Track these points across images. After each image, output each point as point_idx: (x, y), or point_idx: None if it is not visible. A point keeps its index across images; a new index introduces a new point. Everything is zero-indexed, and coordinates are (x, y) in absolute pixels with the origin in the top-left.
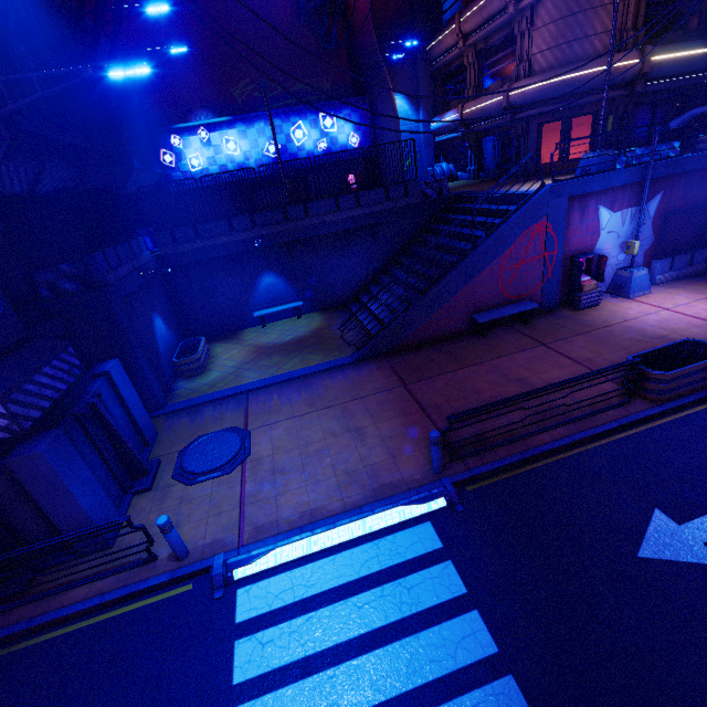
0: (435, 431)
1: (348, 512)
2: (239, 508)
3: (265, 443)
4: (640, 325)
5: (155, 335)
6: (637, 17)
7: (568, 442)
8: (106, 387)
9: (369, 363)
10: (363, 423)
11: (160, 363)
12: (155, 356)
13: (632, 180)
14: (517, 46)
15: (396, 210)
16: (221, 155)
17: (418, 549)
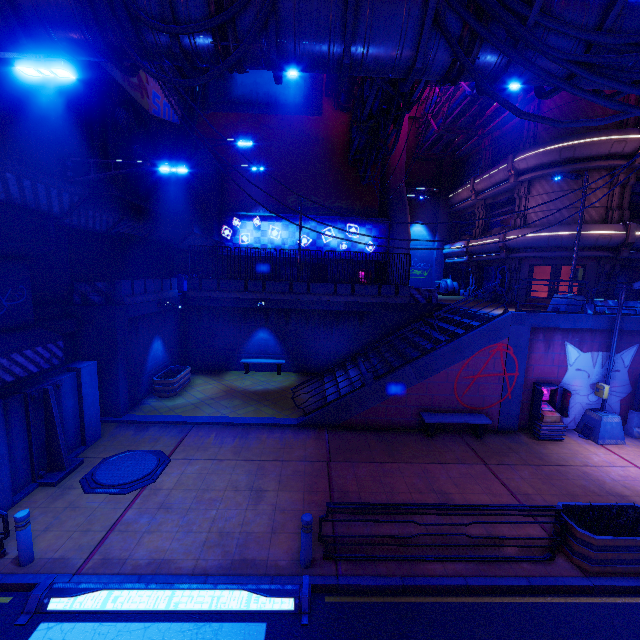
0: (309, 514)
1: (193, 576)
2: (106, 532)
3: (174, 475)
4: (600, 474)
5: (148, 353)
6: (622, 201)
7: (460, 583)
8: (72, 381)
9: (310, 431)
10: (268, 486)
11: (141, 378)
12: (138, 370)
13: (600, 326)
14: (516, 206)
15: (384, 305)
16: (265, 237)
17: None
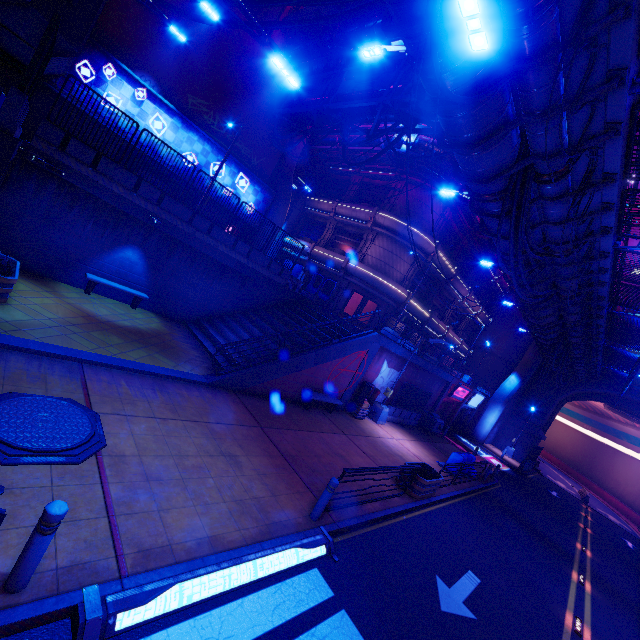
0: (337, 479)
1: (250, 546)
2: (107, 518)
3: (125, 437)
4: (388, 443)
5: None
6: (411, 276)
7: (384, 514)
8: None
9: (223, 392)
10: (236, 451)
11: None
12: None
13: (403, 355)
14: (362, 243)
15: (268, 279)
16: (142, 121)
17: (316, 596)
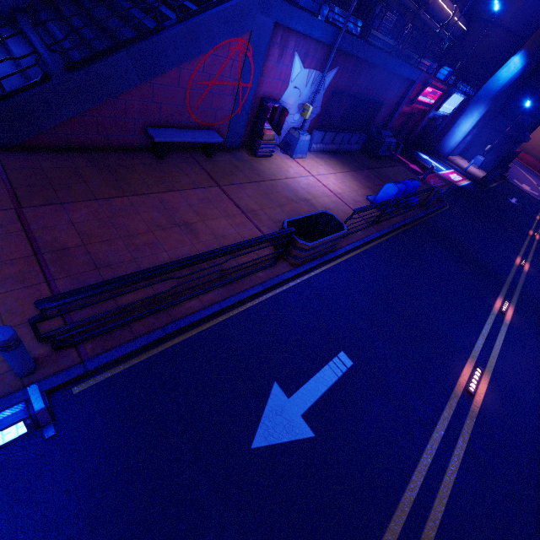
0: (4, 329)
1: None
2: None
3: None
4: (295, 185)
5: None
6: None
7: (216, 310)
8: None
9: None
10: None
11: None
12: None
13: (326, 39)
14: None
15: None
16: None
17: None
